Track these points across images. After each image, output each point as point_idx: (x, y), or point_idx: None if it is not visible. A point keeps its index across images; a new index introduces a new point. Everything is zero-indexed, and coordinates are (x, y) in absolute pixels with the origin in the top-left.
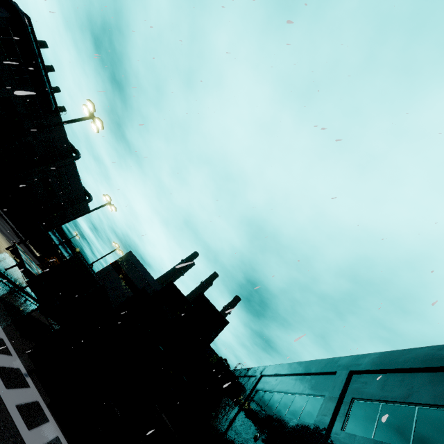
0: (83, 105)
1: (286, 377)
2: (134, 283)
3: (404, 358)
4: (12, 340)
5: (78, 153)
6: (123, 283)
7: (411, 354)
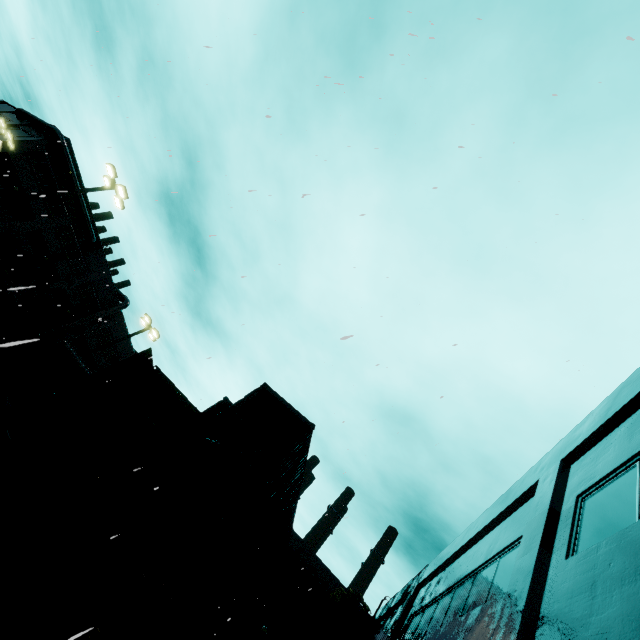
0: (104, 176)
1: (457, 560)
2: None
3: None
4: None
5: (127, 300)
6: None
7: None
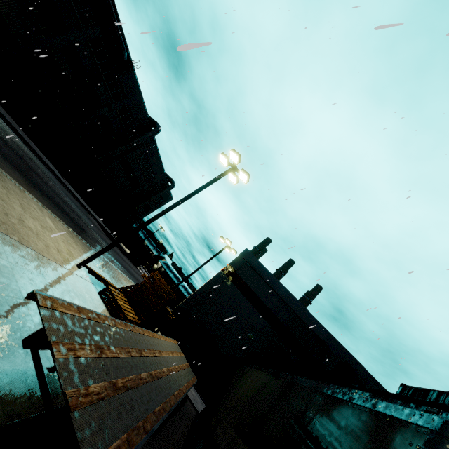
0: None
1: None
2: (262, 300)
3: None
4: None
5: (158, 125)
6: (245, 300)
7: None
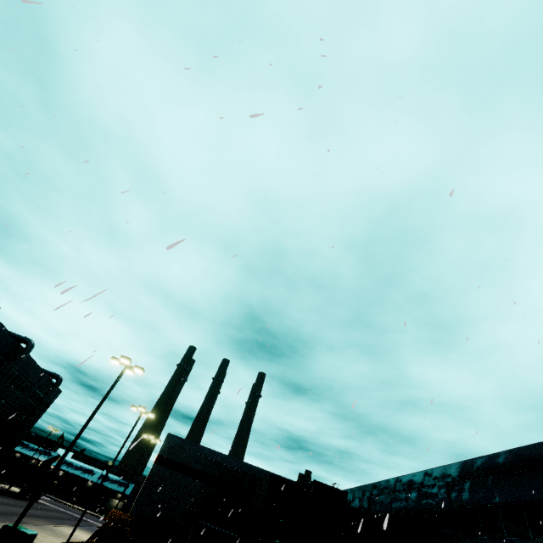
0: (111, 359)
1: (394, 493)
2: (192, 467)
3: (475, 467)
4: None
5: (29, 341)
6: (181, 475)
7: (478, 463)
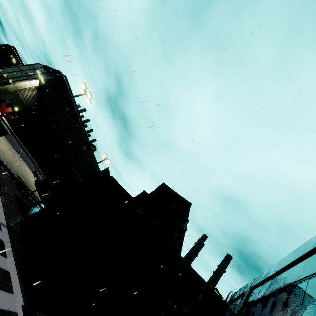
0: (81, 89)
1: (276, 277)
2: None
3: None
4: (7, 208)
5: (95, 147)
6: None
7: None
